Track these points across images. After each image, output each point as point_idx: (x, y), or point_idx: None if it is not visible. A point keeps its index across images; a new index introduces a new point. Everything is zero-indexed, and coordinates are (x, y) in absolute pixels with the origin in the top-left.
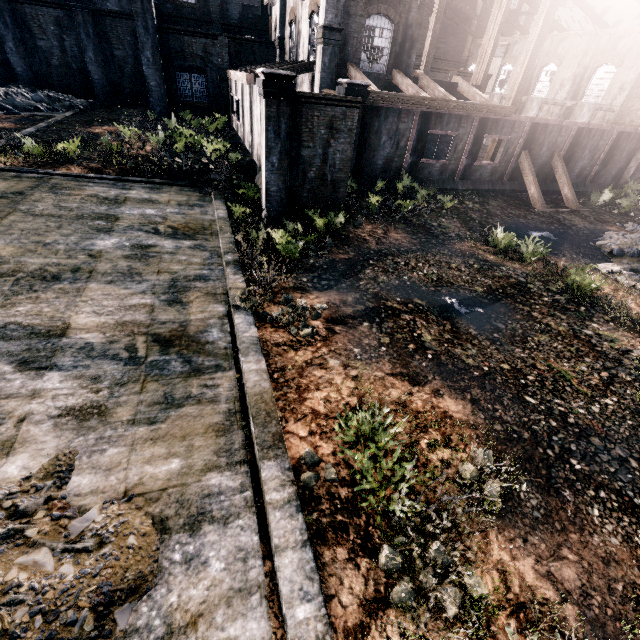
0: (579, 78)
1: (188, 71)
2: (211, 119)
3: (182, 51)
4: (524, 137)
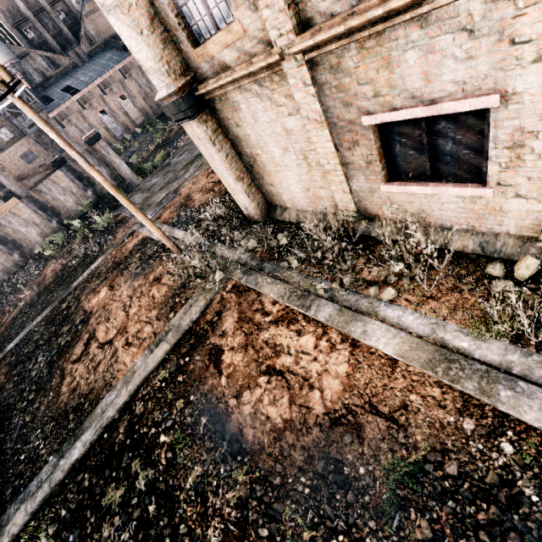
0: None
1: None
2: None
3: None
4: None
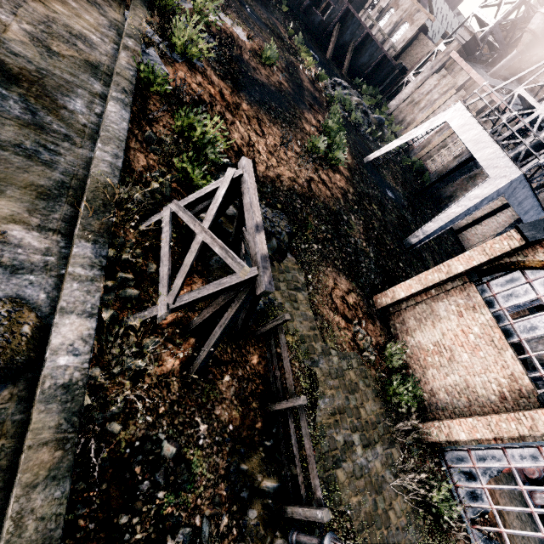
0: (397, 24)
1: None
2: None
3: None
4: (341, 13)
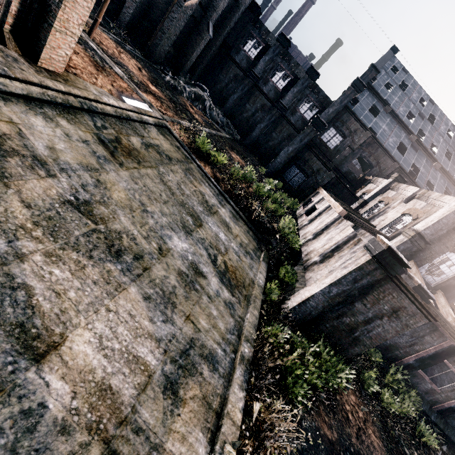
0: None
1: (300, 170)
2: (293, 201)
3: (307, 161)
4: None
